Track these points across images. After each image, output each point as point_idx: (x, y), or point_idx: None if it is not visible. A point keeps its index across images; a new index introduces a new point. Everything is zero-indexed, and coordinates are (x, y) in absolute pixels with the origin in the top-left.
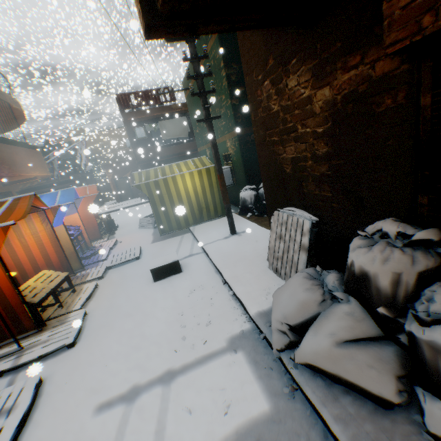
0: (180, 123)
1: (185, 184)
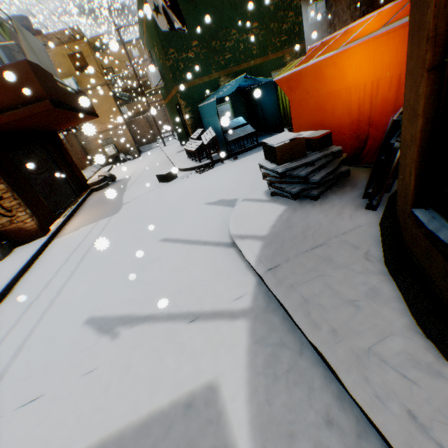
0: (43, 51)
1: None
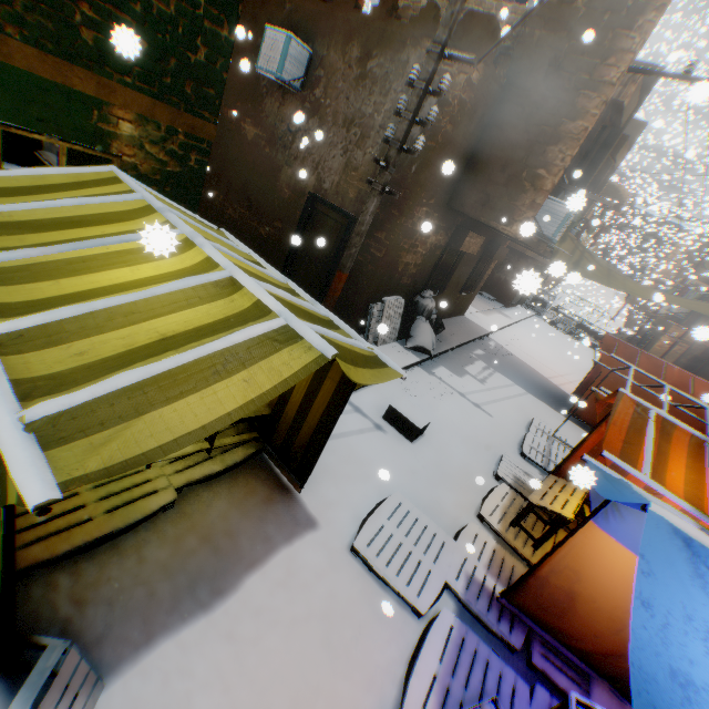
0: None
1: None
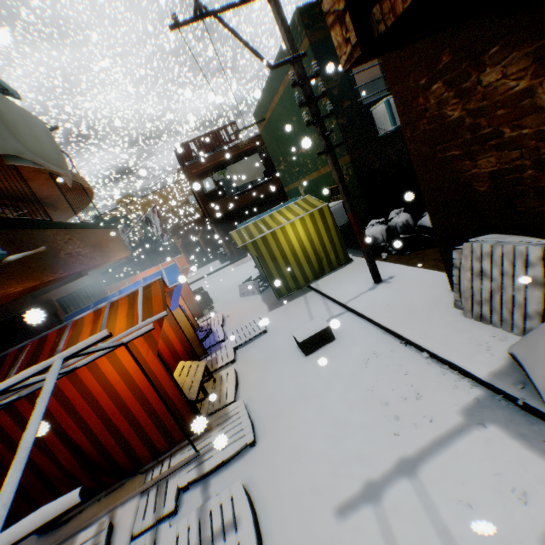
0: (253, 163)
1: (297, 233)
